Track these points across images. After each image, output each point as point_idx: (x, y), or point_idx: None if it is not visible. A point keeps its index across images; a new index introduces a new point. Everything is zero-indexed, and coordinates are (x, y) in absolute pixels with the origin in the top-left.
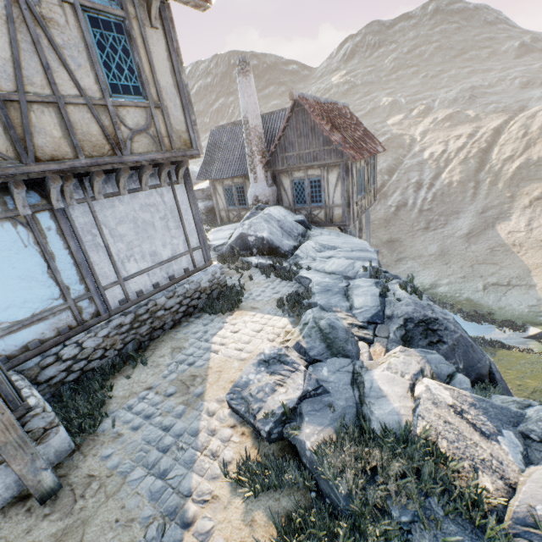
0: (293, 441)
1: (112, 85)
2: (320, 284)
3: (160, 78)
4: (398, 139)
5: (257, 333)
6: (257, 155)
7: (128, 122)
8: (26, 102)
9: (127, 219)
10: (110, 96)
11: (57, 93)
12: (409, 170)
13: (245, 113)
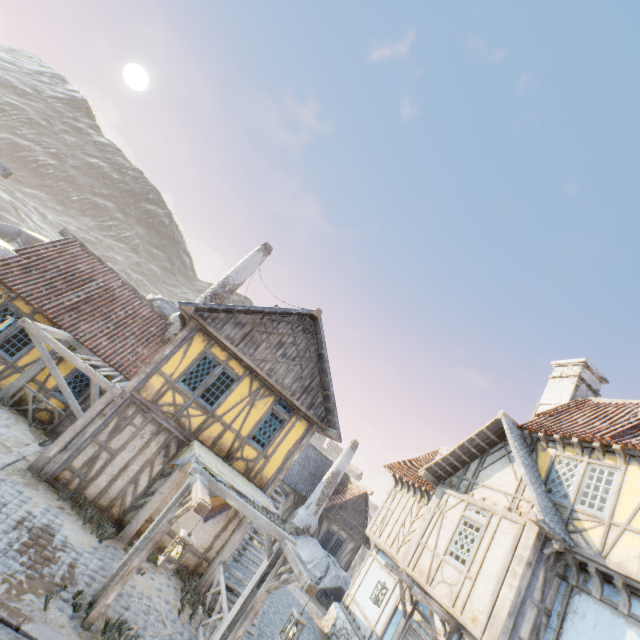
0: None
1: None
2: None
3: None
4: None
5: None
6: (328, 498)
7: None
8: None
9: None
10: None
11: None
12: None
13: (342, 469)
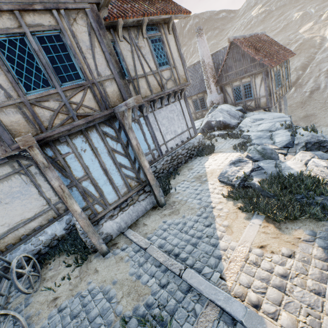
0: (249, 185)
1: (159, 64)
2: (255, 136)
3: (173, 55)
4: (309, 41)
5: (225, 159)
6: (210, 78)
7: (164, 77)
8: (137, 78)
9: (165, 117)
10: (158, 68)
11: (145, 72)
12: (320, 63)
13: (202, 57)
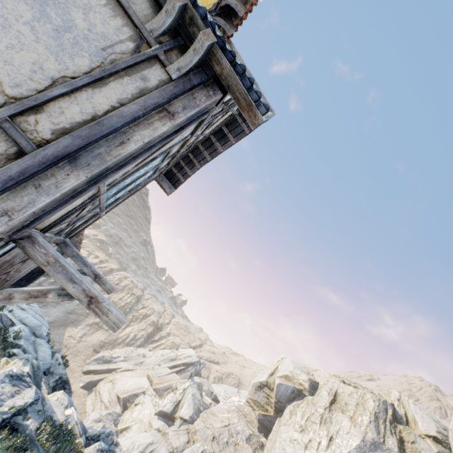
0: (18, 426)
1: None
2: (25, 332)
3: None
4: None
5: None
6: None
7: None
8: None
9: None
10: None
11: None
12: None
13: None
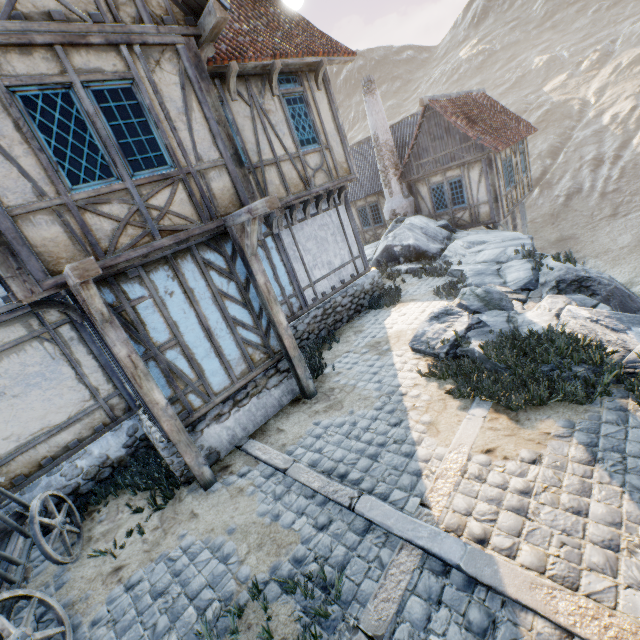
0: (465, 353)
1: (300, 142)
2: (473, 271)
3: (326, 126)
4: (561, 108)
5: (420, 313)
6: (390, 169)
7: (311, 165)
8: (263, 166)
9: (311, 238)
10: (300, 150)
11: (276, 156)
12: (581, 145)
13: (374, 130)
